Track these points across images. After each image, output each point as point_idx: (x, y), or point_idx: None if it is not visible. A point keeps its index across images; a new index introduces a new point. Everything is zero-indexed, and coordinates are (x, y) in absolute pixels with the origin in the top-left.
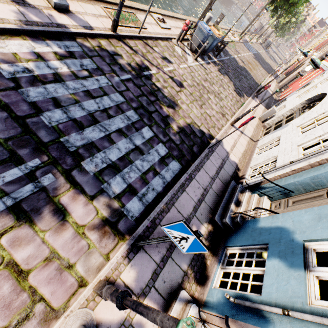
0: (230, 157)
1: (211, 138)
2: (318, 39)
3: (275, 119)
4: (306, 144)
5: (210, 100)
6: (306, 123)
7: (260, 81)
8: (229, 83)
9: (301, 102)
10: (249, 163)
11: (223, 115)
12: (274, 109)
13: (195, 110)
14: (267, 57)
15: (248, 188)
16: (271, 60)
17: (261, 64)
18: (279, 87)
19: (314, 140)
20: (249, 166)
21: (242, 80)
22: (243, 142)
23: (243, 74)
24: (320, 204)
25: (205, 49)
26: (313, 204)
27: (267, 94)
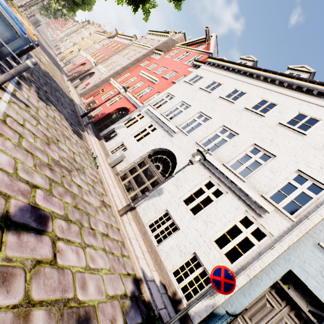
0: (157, 283)
1: (138, 283)
2: (79, 36)
3: (127, 165)
4: (215, 236)
5: (82, 190)
6: (185, 195)
7: (68, 91)
8: (62, 119)
9: (147, 150)
10: (162, 262)
11: (105, 205)
12: (124, 155)
13: (99, 258)
14: (44, 42)
15: (202, 320)
16: (49, 48)
17: (50, 58)
18: (80, 95)
19: (220, 232)
20: (166, 269)
21: (62, 101)
22: (136, 229)
23: (55, 86)
24: (276, 320)
25: (2, 50)
26: (272, 321)
27: (84, 112)
